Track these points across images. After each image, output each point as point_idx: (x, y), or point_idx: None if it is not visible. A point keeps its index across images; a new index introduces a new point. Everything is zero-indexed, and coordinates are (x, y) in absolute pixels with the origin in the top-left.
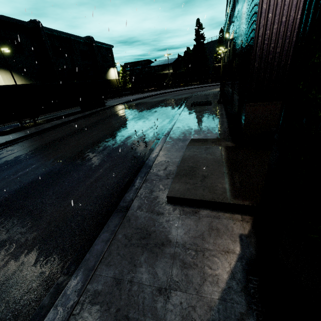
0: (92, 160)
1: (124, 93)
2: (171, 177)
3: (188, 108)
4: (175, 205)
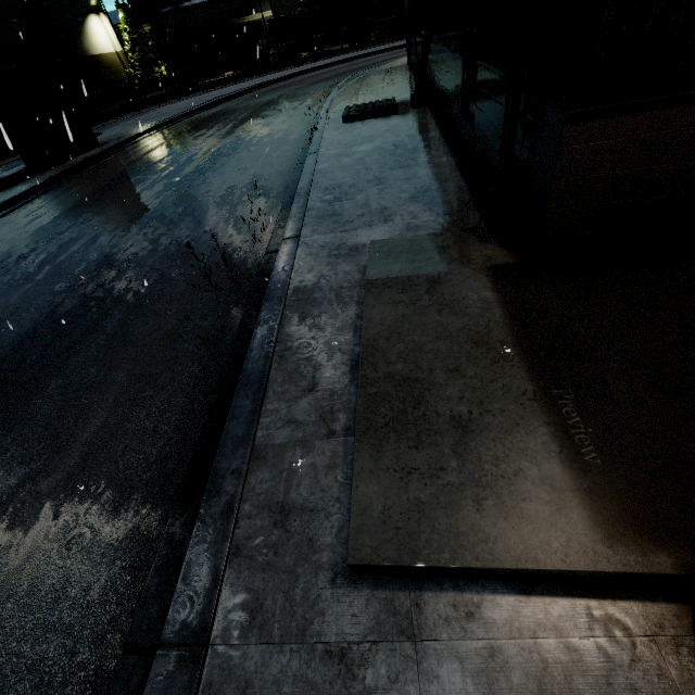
0: (67, 368)
1: (152, 97)
2: (342, 425)
3: (336, 128)
4: (383, 582)
